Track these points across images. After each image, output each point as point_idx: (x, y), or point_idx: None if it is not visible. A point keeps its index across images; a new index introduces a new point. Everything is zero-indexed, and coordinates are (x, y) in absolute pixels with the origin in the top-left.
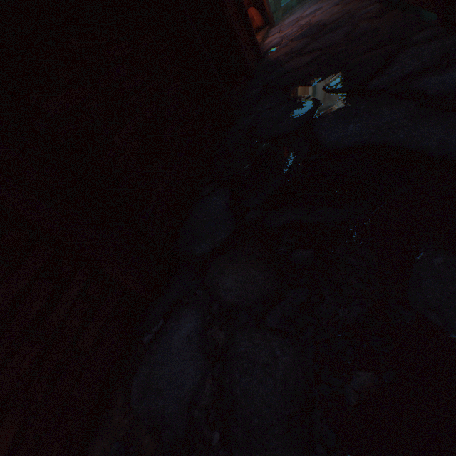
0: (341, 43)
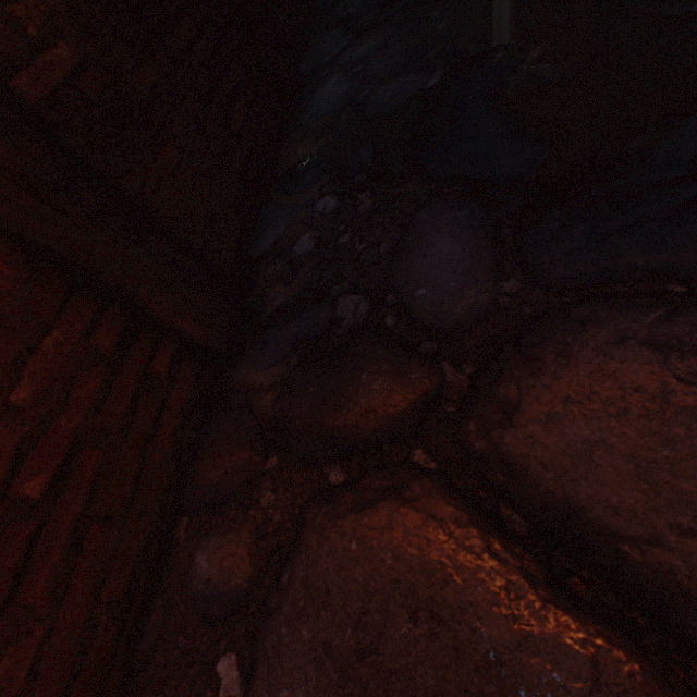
0: None
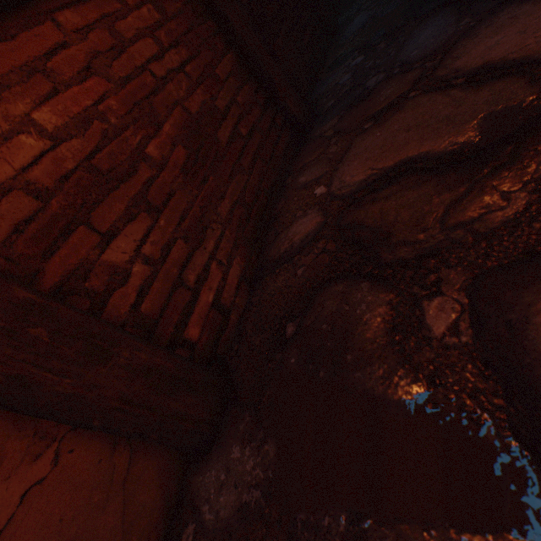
0: None
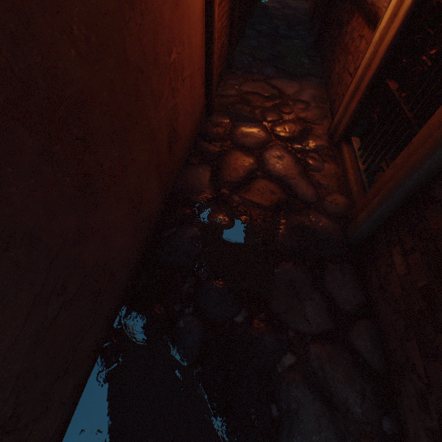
0: (291, 16)
